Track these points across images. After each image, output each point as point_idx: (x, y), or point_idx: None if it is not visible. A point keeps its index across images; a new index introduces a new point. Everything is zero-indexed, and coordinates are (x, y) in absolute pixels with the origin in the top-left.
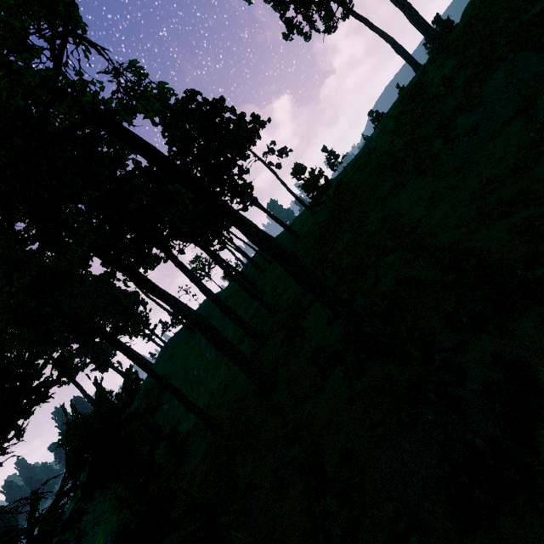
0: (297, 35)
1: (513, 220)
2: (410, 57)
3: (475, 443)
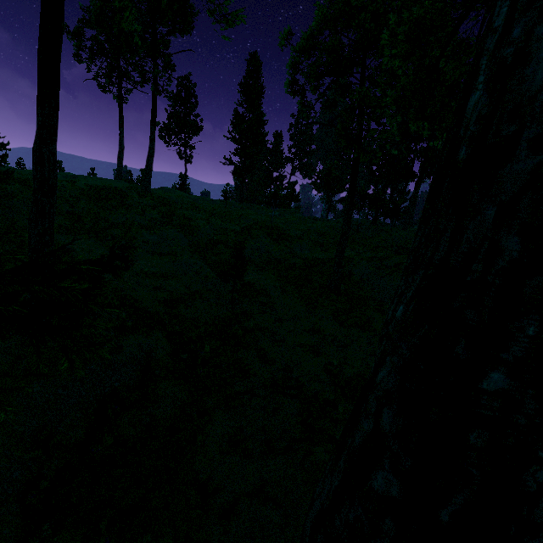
0: (74, 44)
1: (157, 295)
2: (122, 168)
3: (115, 385)
